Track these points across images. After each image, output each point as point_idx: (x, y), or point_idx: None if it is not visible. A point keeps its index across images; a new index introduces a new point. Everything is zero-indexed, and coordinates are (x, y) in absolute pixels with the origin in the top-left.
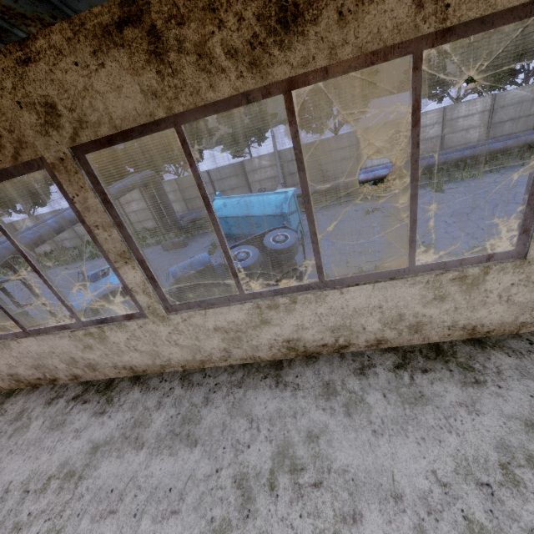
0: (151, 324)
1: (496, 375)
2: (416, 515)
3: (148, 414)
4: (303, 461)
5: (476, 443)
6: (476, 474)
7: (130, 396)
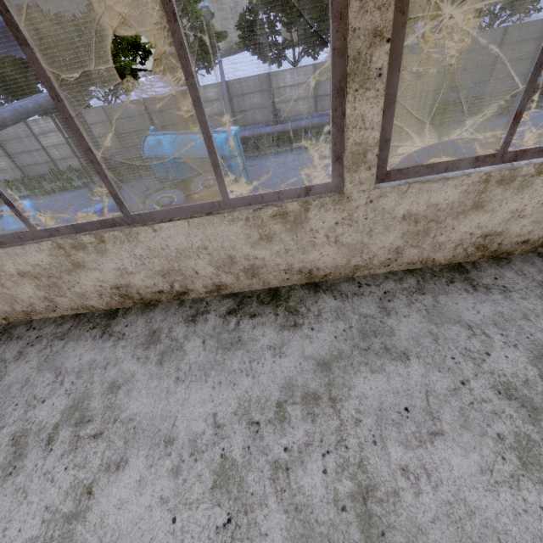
0: None
1: (314, 318)
2: (179, 457)
3: None
4: (93, 413)
5: (266, 384)
6: (252, 414)
7: None
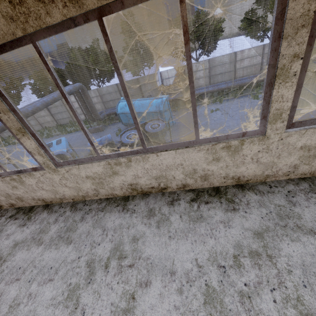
0: (48, 173)
1: (245, 206)
2: (180, 283)
3: (48, 226)
4: (126, 253)
5: (223, 244)
6: (219, 261)
7: (41, 216)
